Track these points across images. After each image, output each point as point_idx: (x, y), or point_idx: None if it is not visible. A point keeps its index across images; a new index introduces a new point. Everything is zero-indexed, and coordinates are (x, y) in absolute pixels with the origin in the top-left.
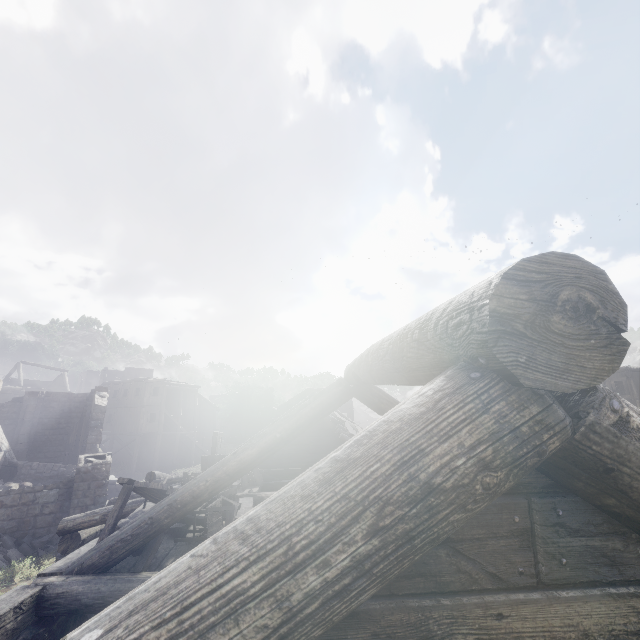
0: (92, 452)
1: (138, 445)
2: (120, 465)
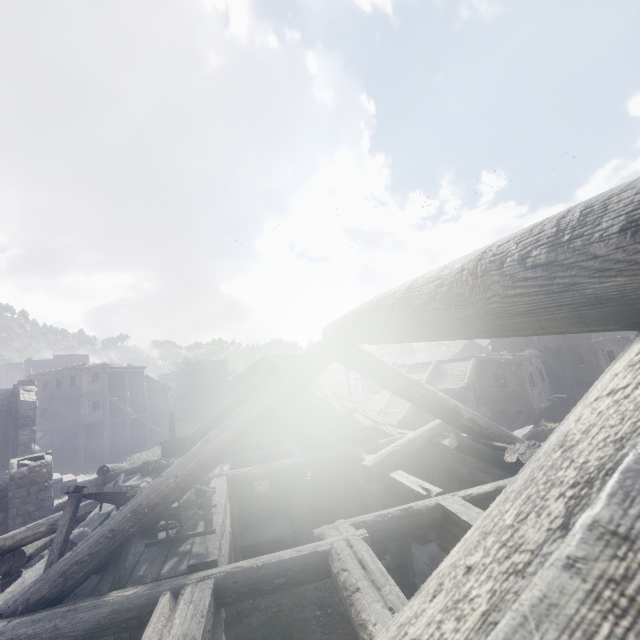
0: (27, 453)
1: (83, 437)
2: (65, 460)
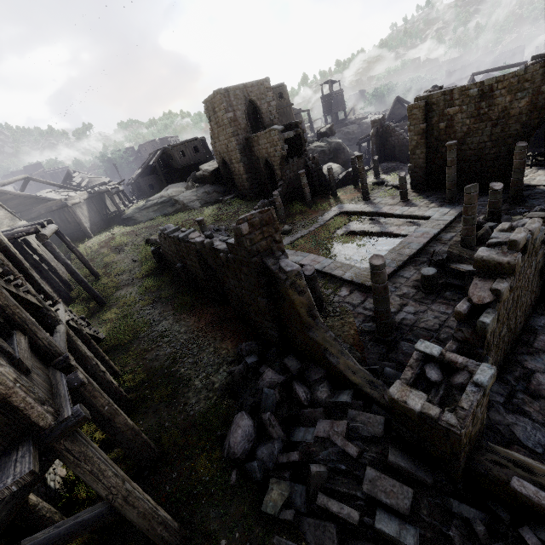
0: None
1: None
2: None
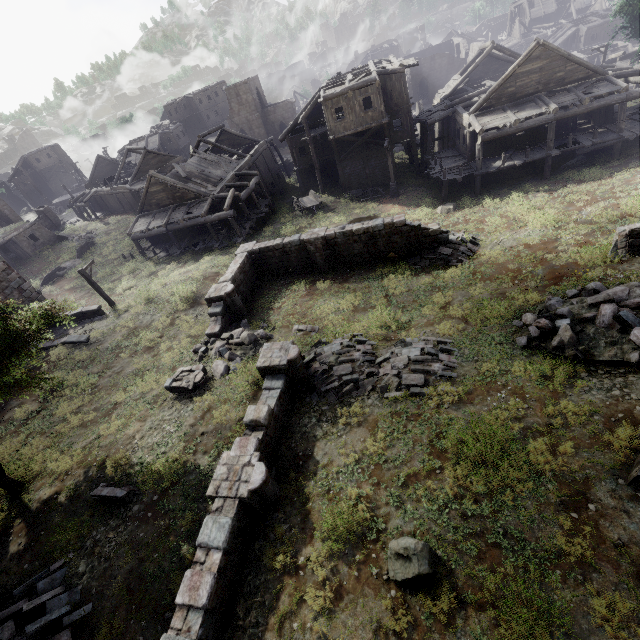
0: None
1: None
2: None
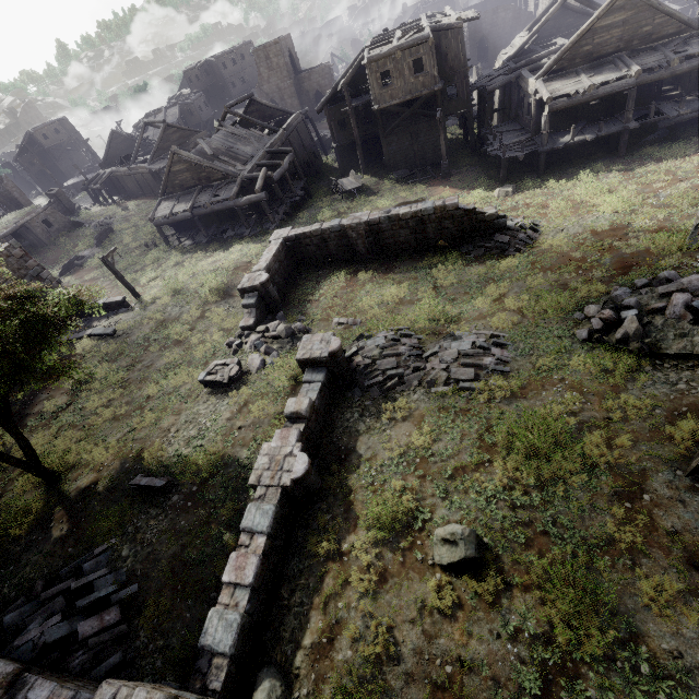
0: None
1: None
2: None
